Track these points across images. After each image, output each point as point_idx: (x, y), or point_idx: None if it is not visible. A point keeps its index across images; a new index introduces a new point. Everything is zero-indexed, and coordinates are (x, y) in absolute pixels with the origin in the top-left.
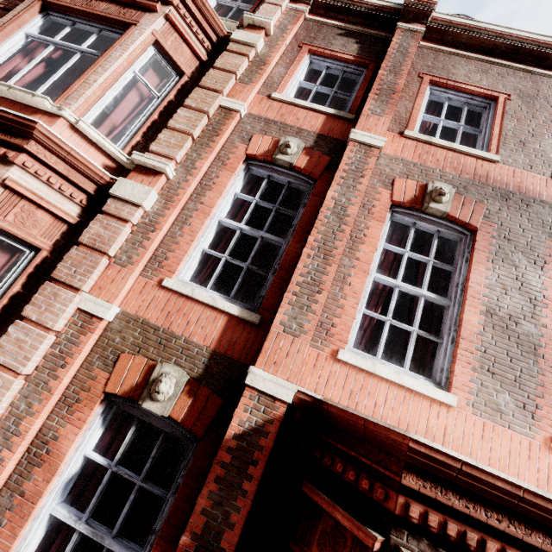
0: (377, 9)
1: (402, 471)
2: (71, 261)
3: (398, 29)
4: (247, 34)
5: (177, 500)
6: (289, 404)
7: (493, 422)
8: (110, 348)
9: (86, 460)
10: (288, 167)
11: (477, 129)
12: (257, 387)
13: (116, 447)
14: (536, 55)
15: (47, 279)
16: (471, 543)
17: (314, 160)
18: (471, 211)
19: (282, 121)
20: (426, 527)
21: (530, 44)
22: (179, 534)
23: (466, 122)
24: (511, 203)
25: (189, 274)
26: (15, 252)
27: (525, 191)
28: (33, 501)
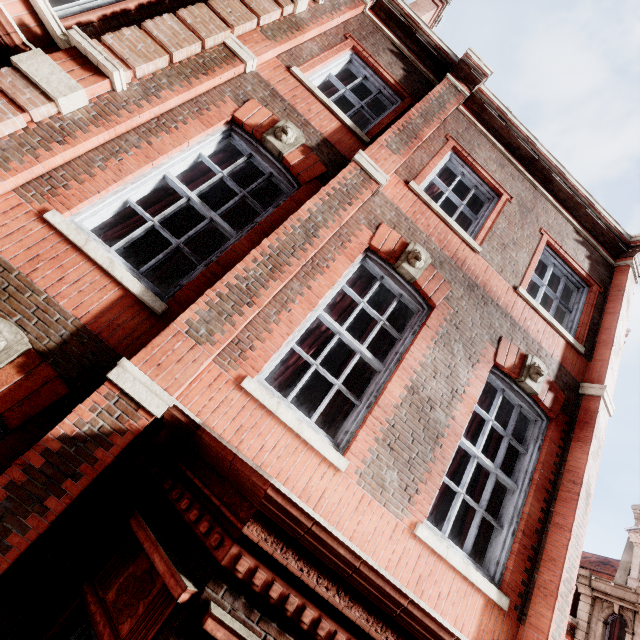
0: (436, 49)
1: (249, 519)
2: None
3: (445, 79)
4: None
5: None
6: (158, 420)
7: (373, 496)
8: None
9: None
10: (276, 156)
11: (474, 215)
12: (121, 386)
13: None
14: (545, 174)
15: None
16: (289, 608)
17: (308, 163)
18: (437, 287)
19: (292, 102)
20: (250, 584)
21: (544, 162)
22: None
23: (468, 205)
24: (473, 295)
25: (93, 222)
26: None
27: (488, 290)
28: None
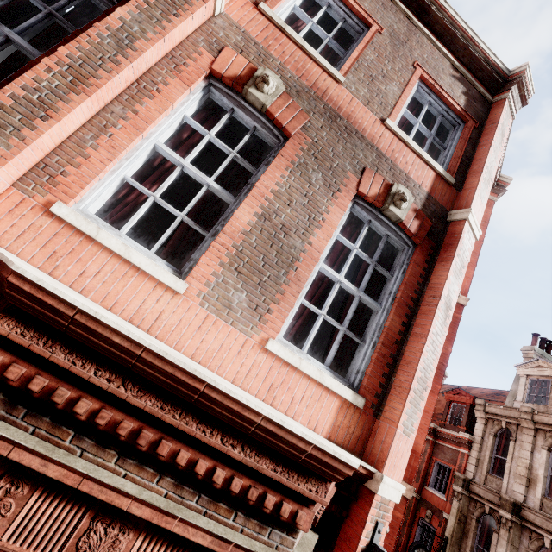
0: None
1: None
2: None
3: None
4: None
5: None
6: None
7: (218, 316)
8: None
9: None
10: None
11: (341, 49)
12: None
13: None
14: (420, 4)
15: None
16: (57, 400)
17: None
18: (292, 116)
19: None
20: (4, 380)
21: None
22: None
23: (338, 42)
24: (335, 126)
25: None
26: None
27: (353, 122)
28: None
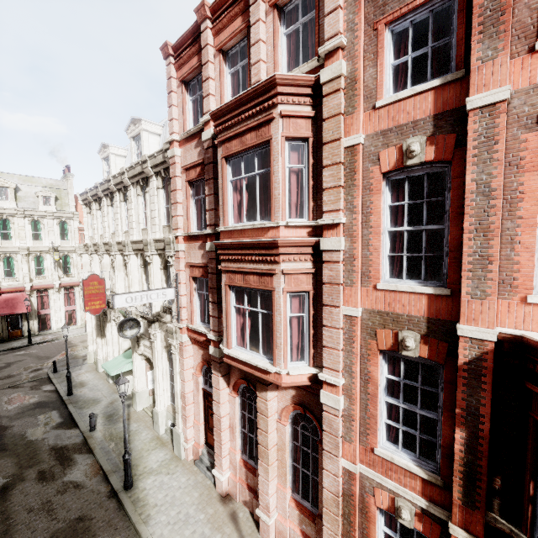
0: None
1: None
2: (327, 294)
3: None
4: (330, 69)
5: (445, 394)
6: (497, 339)
7: None
8: (369, 329)
9: (386, 378)
10: (420, 164)
11: None
12: (467, 336)
13: (397, 371)
14: None
15: (319, 302)
16: None
17: (440, 146)
18: None
19: (395, 124)
20: None
21: None
22: (454, 408)
23: None
24: None
25: (387, 274)
26: (299, 295)
27: None
28: (375, 396)
